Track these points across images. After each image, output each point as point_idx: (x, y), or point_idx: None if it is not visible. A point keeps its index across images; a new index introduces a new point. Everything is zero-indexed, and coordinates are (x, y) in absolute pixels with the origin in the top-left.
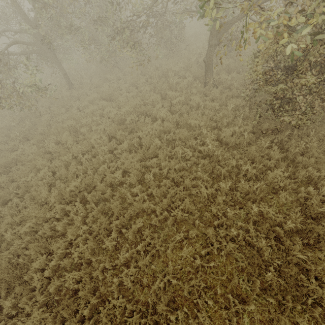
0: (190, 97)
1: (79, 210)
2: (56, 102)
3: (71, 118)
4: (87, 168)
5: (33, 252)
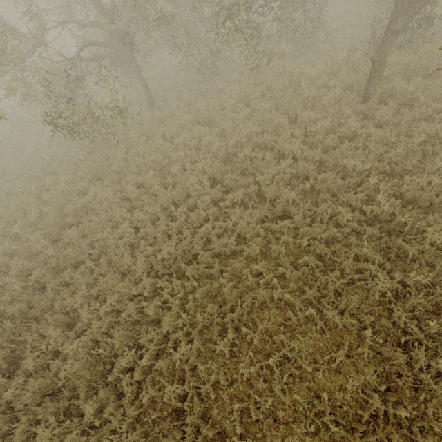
0: (341, 120)
1: (177, 290)
2: (133, 127)
3: (155, 150)
4: (181, 226)
5: (117, 343)
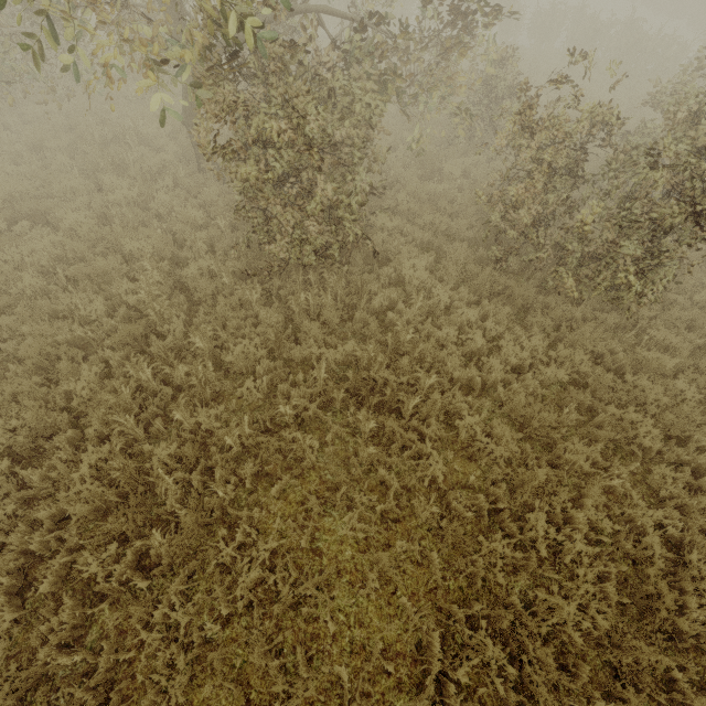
0: (153, 193)
1: None
2: None
3: None
4: None
5: None
